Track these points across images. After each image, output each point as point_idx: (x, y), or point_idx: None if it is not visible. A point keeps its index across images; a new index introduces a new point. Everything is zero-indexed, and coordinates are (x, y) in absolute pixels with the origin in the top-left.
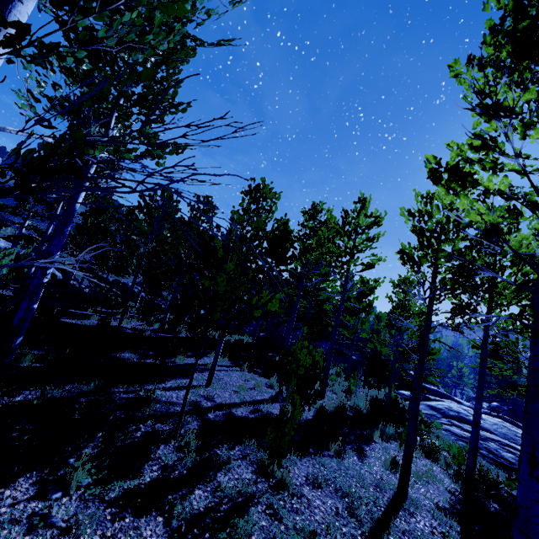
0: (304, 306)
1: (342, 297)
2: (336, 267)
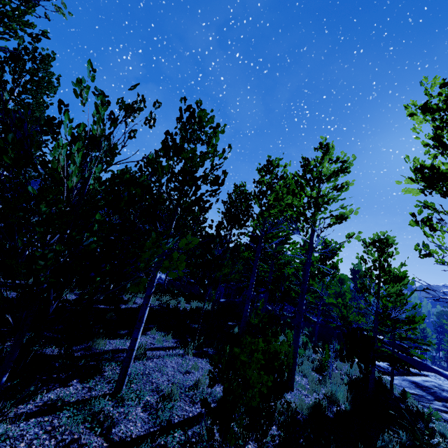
0: (265, 271)
1: (308, 258)
2: (299, 221)
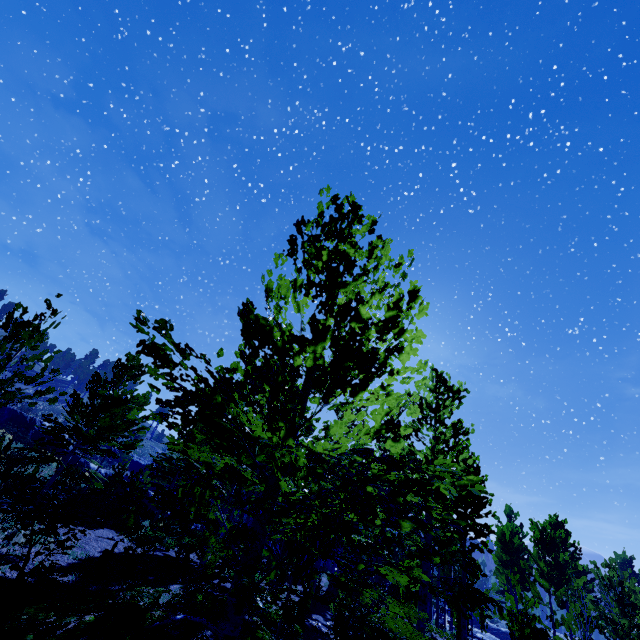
0: None
1: None
2: None
